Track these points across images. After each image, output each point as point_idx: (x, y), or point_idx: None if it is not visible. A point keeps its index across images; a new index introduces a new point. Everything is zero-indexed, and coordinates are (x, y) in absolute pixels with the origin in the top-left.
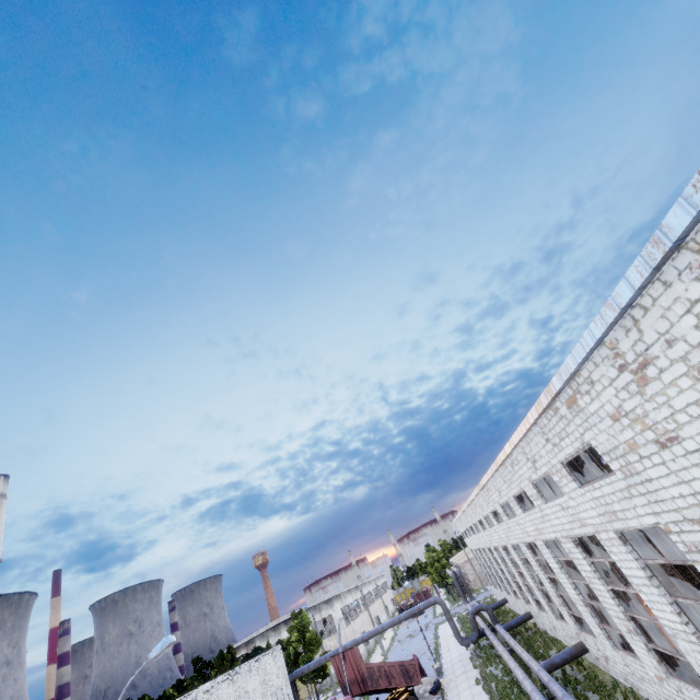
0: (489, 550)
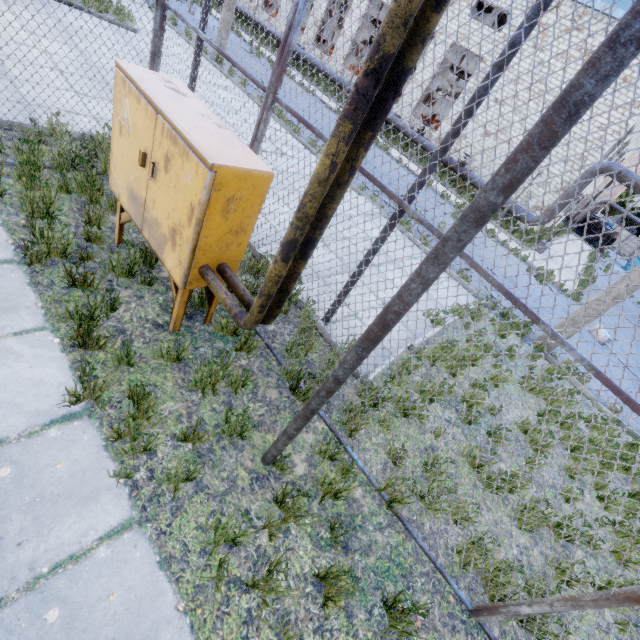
0: None
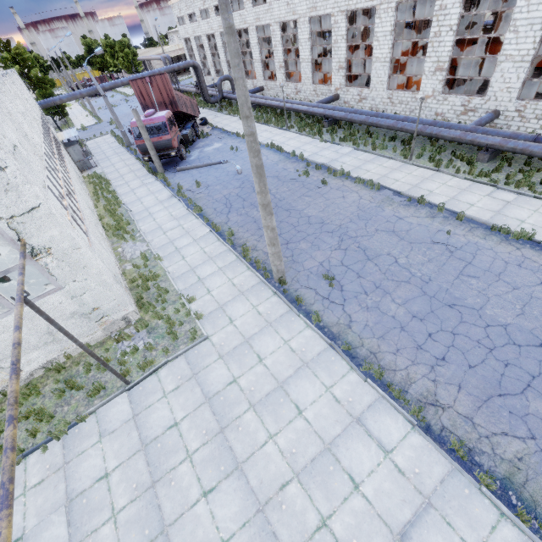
0: (237, 33)
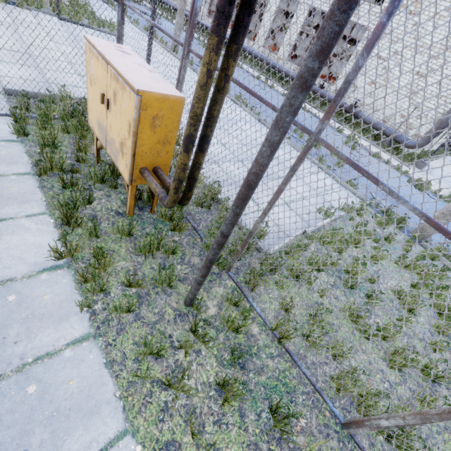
0: None
